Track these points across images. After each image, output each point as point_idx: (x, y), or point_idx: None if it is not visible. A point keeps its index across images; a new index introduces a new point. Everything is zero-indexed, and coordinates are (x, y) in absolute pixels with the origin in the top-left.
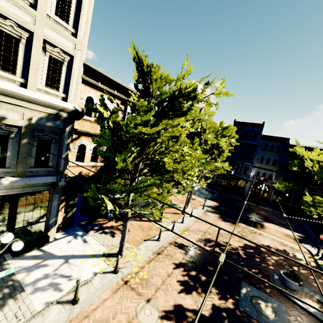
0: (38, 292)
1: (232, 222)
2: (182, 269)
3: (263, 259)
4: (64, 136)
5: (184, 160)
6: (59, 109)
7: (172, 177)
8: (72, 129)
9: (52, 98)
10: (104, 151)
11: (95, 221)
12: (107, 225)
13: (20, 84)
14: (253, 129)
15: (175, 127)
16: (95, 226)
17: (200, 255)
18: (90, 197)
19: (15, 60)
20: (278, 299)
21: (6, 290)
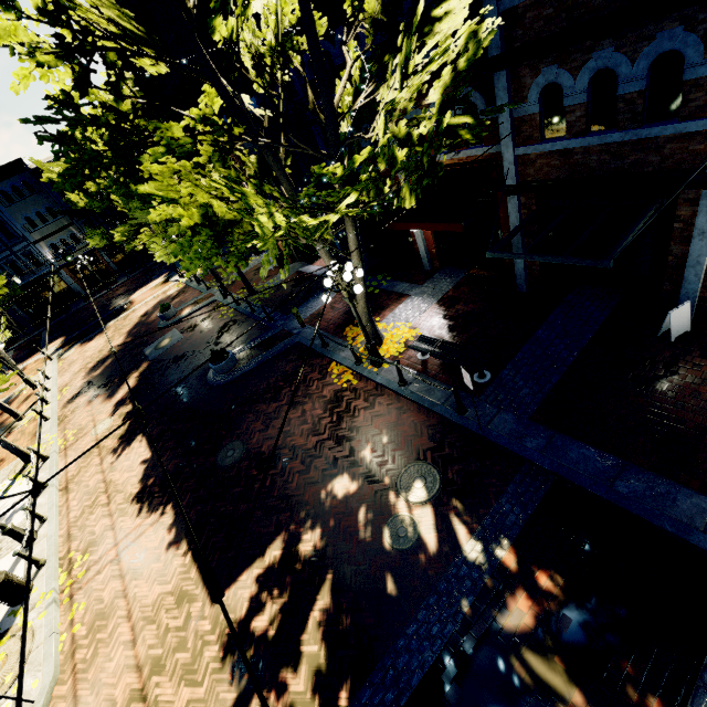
0: None
1: (100, 332)
2: (97, 397)
3: (149, 324)
4: None
5: None
6: None
7: None
8: None
9: None
10: None
11: None
12: None
13: None
14: None
15: None
16: None
17: (100, 379)
18: None
19: None
20: (170, 331)
21: None
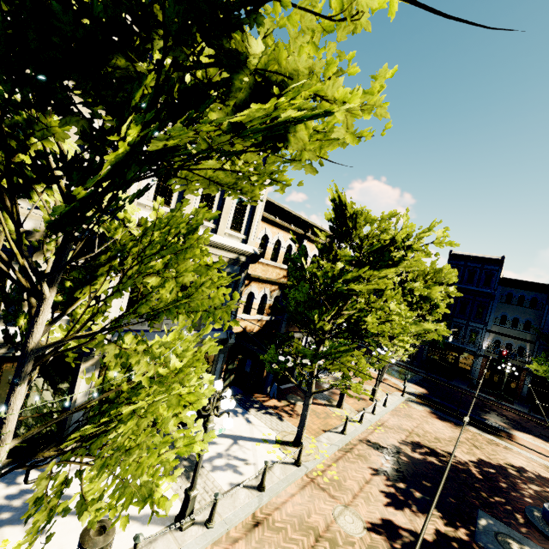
0: (217, 471)
1: (455, 422)
2: (385, 477)
3: (514, 486)
4: (239, 283)
5: (391, 321)
6: (240, 253)
7: (377, 342)
8: (247, 275)
9: (236, 241)
10: (295, 306)
11: (252, 396)
12: (268, 403)
13: (211, 230)
14: (483, 267)
15: (381, 279)
16: (254, 403)
17: (407, 463)
18: (267, 360)
19: (211, 207)
20: (541, 544)
21: (185, 463)
